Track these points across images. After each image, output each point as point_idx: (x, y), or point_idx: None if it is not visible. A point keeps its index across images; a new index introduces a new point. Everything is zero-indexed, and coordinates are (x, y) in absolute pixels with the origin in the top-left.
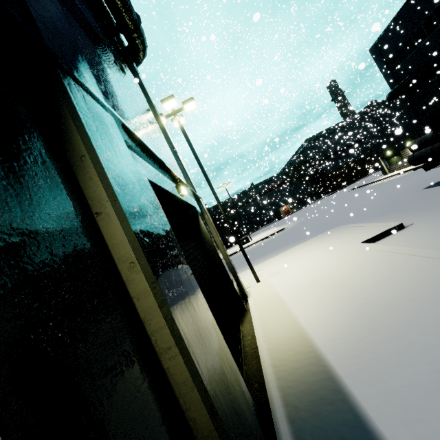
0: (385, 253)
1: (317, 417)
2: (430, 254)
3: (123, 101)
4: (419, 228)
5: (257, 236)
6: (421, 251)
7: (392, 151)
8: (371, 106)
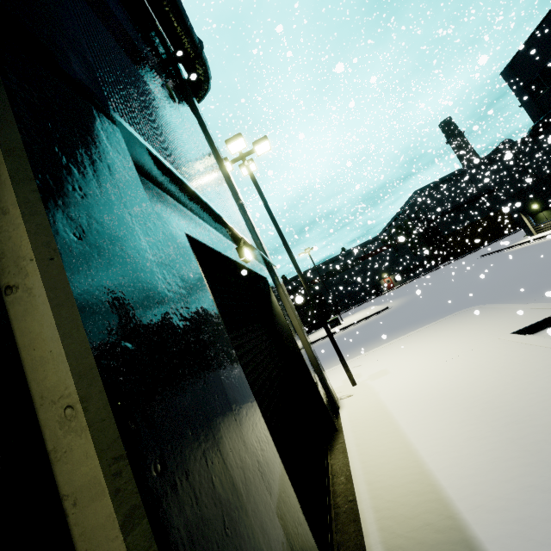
0: None
1: None
2: None
3: (164, 130)
4: None
5: (350, 316)
6: None
7: (539, 204)
8: (503, 147)
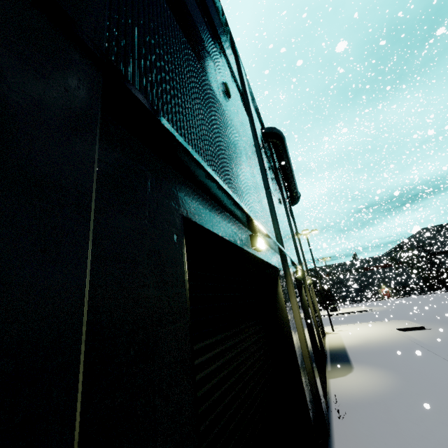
0: (395, 333)
1: (336, 350)
2: (405, 336)
3: None
4: (428, 331)
5: (346, 308)
6: (405, 334)
7: None
8: None
